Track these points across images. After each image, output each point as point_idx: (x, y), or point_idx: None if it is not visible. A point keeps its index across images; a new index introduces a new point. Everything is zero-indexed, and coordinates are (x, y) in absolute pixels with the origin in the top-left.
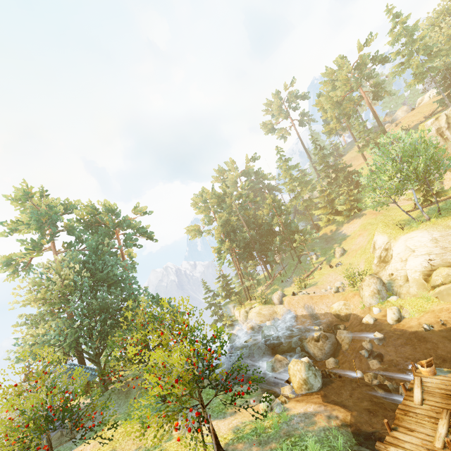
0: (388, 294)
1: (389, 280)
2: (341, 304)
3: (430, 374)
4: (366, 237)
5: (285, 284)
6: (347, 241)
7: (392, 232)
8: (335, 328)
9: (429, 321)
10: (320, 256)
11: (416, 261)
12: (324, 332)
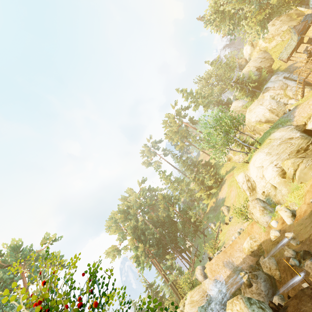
0: (273, 207)
1: (265, 197)
2: (248, 240)
3: None
4: (234, 189)
5: (203, 262)
6: (226, 200)
7: (243, 169)
8: (258, 264)
9: None
10: (216, 222)
11: (268, 170)
12: (250, 272)
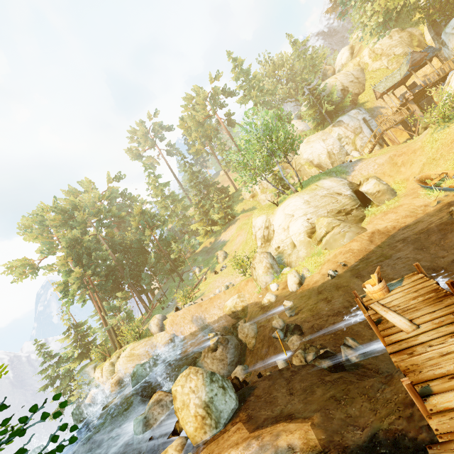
0: (280, 268)
1: (277, 254)
2: (235, 298)
3: (385, 292)
4: (244, 234)
5: (166, 310)
6: (228, 245)
7: (268, 211)
8: (234, 327)
9: (331, 268)
10: (204, 268)
11: (298, 223)
12: (222, 335)
